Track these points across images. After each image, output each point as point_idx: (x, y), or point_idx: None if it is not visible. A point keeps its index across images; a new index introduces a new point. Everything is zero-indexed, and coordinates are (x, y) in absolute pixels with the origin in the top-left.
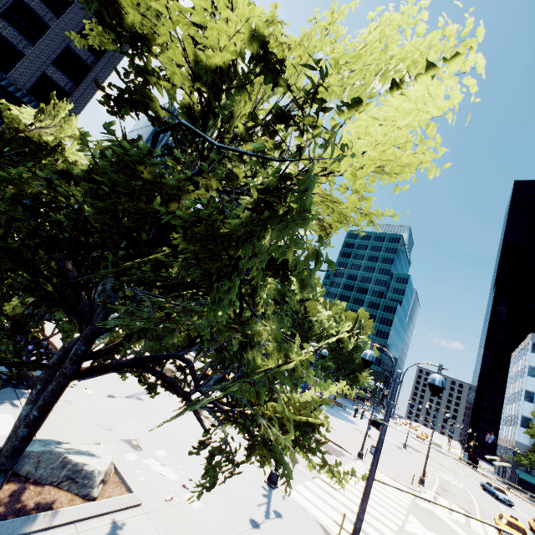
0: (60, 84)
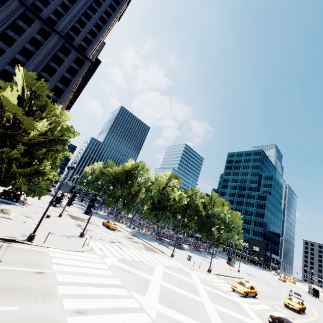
0: None
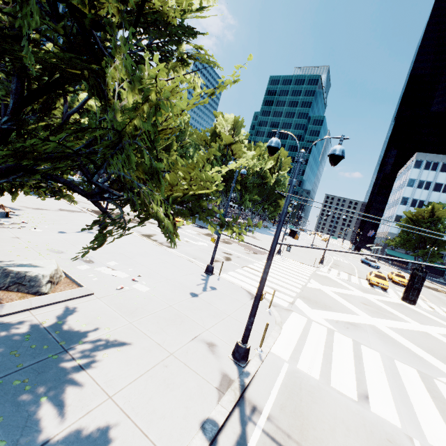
0: None
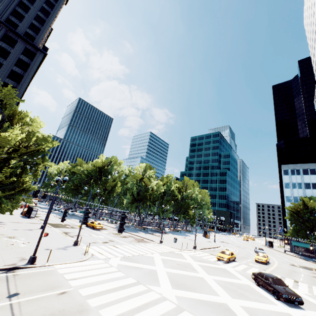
0: None
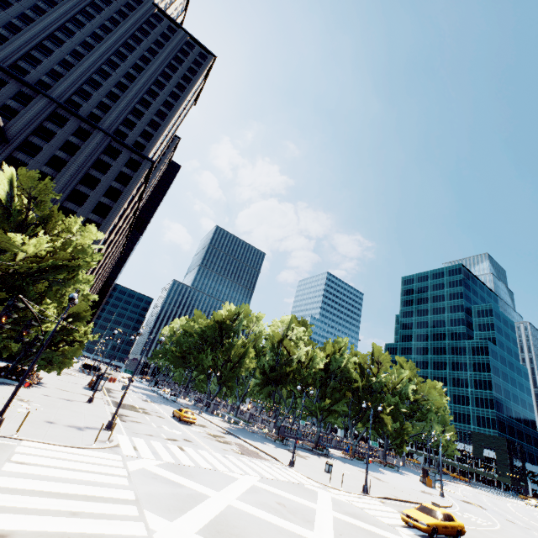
0: None
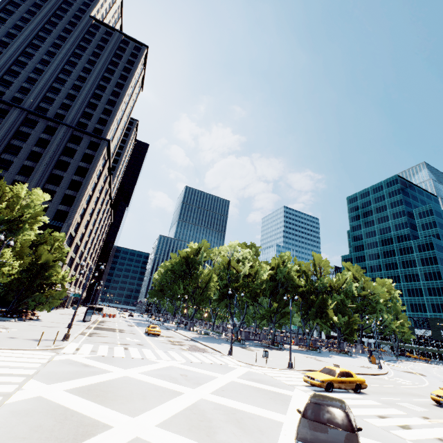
0: (65, 210)
